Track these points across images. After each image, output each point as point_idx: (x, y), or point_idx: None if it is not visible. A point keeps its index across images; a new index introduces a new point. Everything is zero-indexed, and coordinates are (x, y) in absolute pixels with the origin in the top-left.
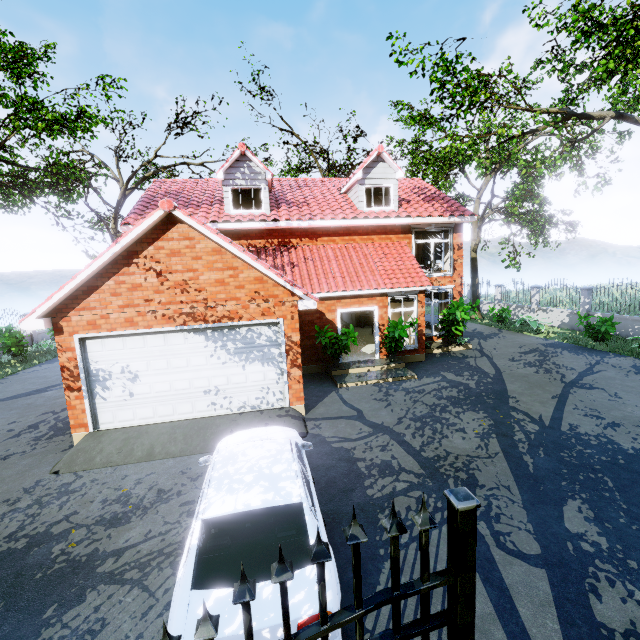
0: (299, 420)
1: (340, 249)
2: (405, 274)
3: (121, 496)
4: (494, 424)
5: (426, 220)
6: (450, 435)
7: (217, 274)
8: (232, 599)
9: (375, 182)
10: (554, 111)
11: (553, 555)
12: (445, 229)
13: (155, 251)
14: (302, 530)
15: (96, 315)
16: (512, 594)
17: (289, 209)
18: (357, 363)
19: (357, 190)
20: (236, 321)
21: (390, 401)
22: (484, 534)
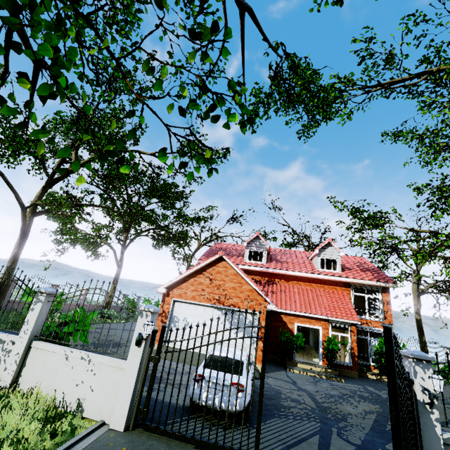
0: (257, 371)
1: (302, 289)
2: (342, 311)
3: (172, 368)
4: (381, 411)
5: (359, 281)
6: (345, 404)
7: (233, 284)
8: (214, 372)
9: (326, 256)
10: (427, 231)
11: (366, 447)
12: (375, 289)
13: (212, 270)
14: (241, 371)
15: (183, 292)
16: (331, 444)
17: (276, 263)
18: (304, 362)
19: (315, 259)
20: (236, 308)
21: (317, 384)
22: (333, 430)
